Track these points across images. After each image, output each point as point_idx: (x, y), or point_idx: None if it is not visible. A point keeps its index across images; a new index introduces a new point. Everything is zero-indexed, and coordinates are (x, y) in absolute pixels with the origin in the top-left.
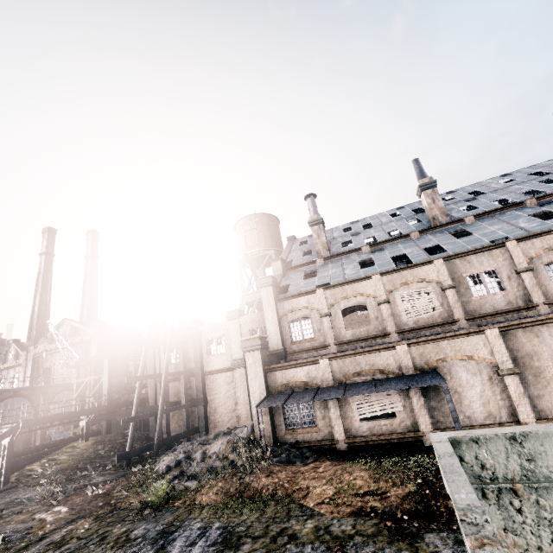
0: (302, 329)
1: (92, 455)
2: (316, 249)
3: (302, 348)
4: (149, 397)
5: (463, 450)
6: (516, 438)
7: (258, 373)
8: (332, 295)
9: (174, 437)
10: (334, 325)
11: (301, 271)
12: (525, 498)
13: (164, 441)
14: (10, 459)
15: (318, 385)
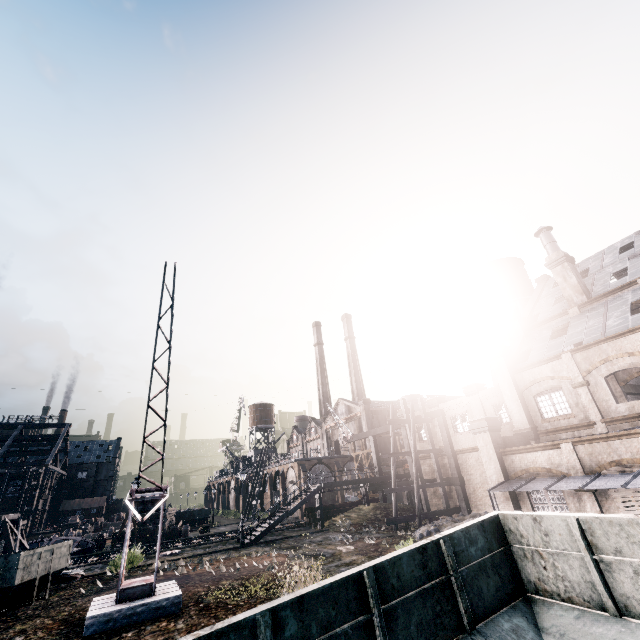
0: (554, 403)
1: (372, 517)
2: (565, 296)
3: (557, 427)
4: (410, 473)
5: (510, 523)
6: (536, 519)
7: (491, 456)
8: (584, 358)
9: (435, 513)
10: (597, 397)
11: (547, 328)
12: (547, 560)
13: (425, 515)
14: (322, 509)
15: (564, 474)
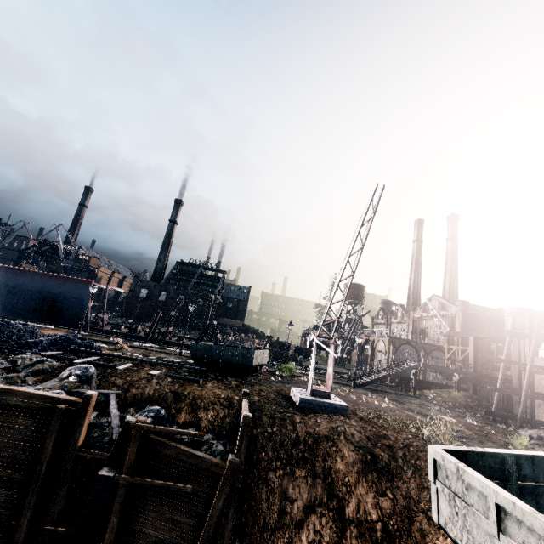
0: None
1: (463, 403)
2: None
3: None
4: (513, 380)
5: None
6: None
7: None
8: None
9: (539, 422)
10: None
11: None
12: None
13: (527, 420)
14: (415, 381)
15: None
